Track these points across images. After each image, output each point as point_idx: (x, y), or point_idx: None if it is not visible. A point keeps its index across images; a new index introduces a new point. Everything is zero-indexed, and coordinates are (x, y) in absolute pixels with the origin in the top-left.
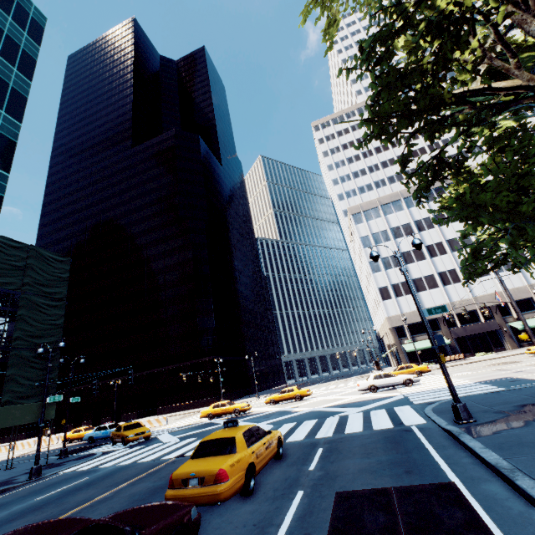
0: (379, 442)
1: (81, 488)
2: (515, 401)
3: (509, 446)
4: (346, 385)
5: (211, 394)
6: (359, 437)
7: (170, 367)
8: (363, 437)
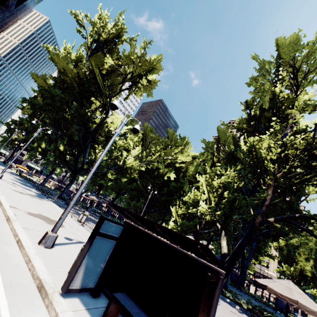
0: None
1: None
2: None
3: None
4: None
5: None
6: None
7: None
8: None
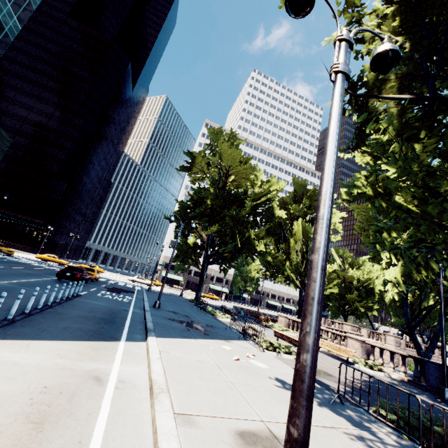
0: (126, 287)
1: (18, 263)
2: (165, 294)
3: (149, 293)
4: (122, 277)
5: (28, 244)
6: (121, 285)
7: (1, 210)
8: (122, 286)
